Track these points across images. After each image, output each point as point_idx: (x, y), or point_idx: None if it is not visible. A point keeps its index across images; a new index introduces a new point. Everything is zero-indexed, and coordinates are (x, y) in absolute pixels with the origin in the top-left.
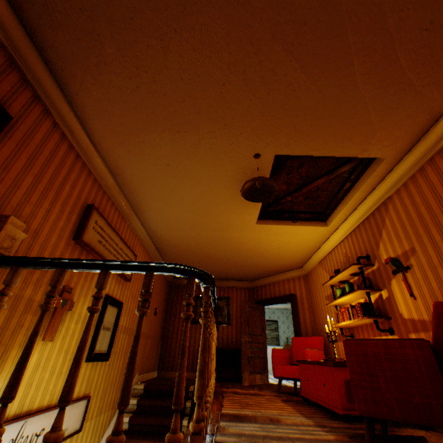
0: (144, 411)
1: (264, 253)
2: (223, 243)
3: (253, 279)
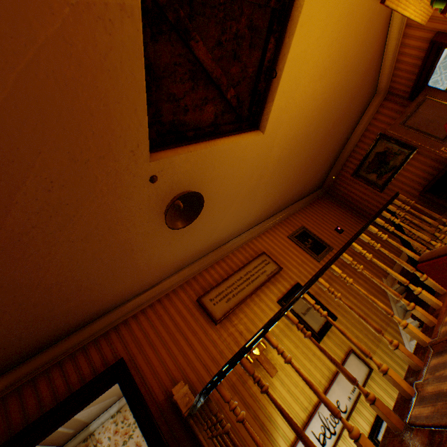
0: (419, 301)
1: (325, 97)
2: (284, 160)
3: (373, 91)
